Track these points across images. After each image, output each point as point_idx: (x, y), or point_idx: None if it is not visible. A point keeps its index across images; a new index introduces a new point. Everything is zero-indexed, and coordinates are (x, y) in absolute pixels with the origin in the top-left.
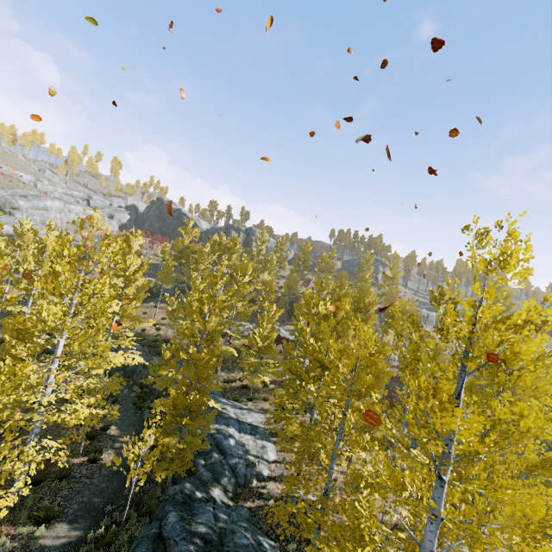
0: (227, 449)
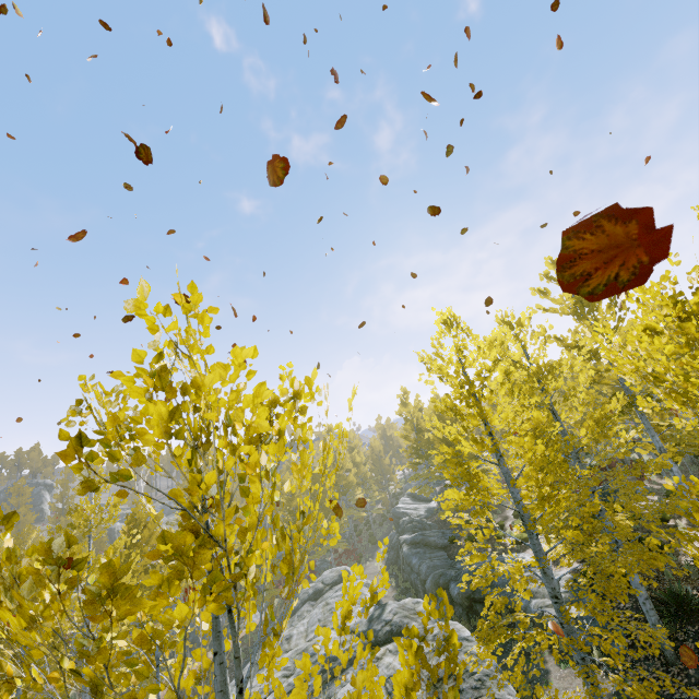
0: None
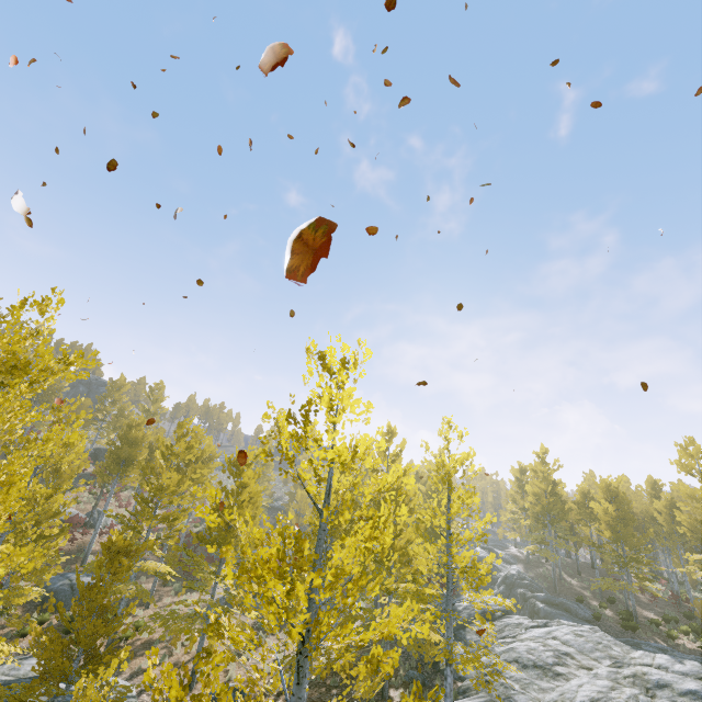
0: None
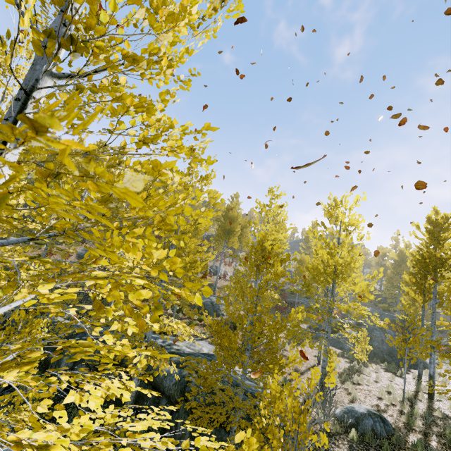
0: (253, 392)
